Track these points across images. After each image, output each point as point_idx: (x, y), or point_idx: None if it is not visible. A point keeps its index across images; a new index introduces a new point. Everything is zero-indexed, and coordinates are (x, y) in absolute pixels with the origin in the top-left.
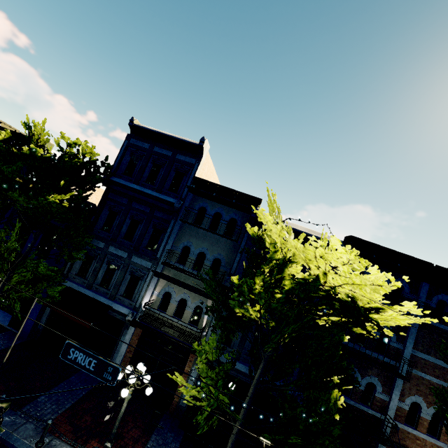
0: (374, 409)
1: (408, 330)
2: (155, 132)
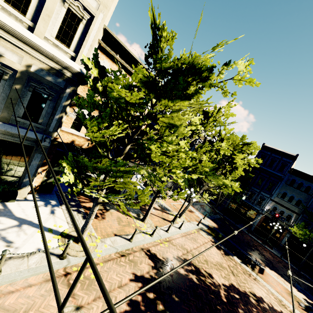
0: None
1: None
2: (273, 149)
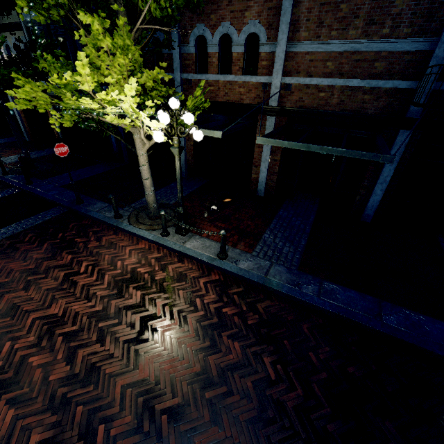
0: (167, 72)
1: None
2: None
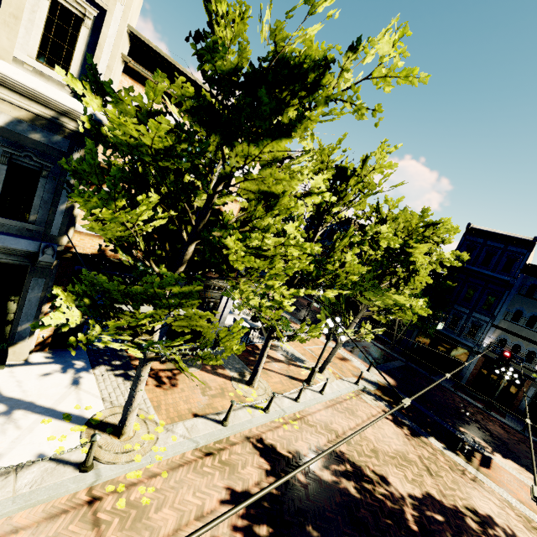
0: None
1: None
2: (488, 232)
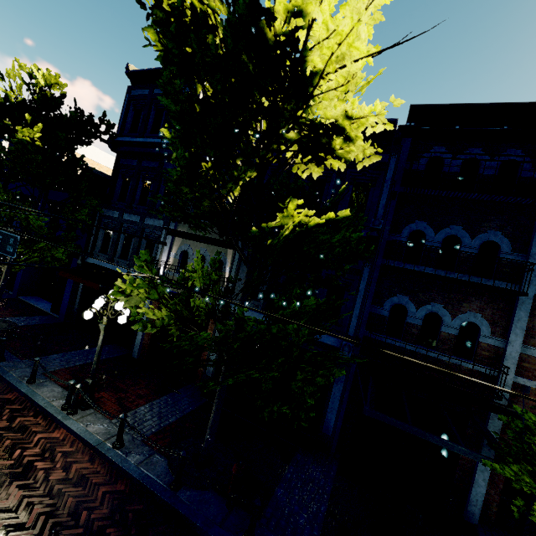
0: (479, 363)
1: (534, 230)
2: (150, 71)
